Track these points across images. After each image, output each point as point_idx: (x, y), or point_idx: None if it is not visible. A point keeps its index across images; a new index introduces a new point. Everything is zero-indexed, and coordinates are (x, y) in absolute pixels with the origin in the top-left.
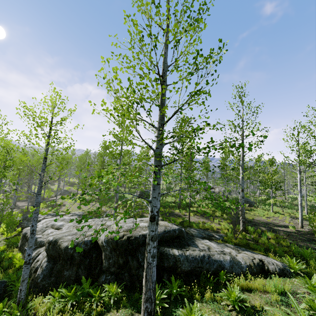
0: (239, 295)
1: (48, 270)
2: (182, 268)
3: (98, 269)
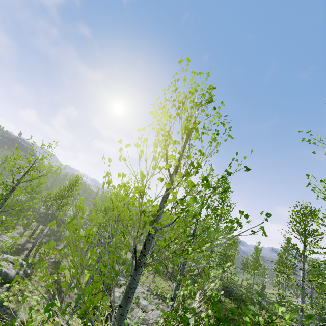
0: None
1: None
2: None
3: None
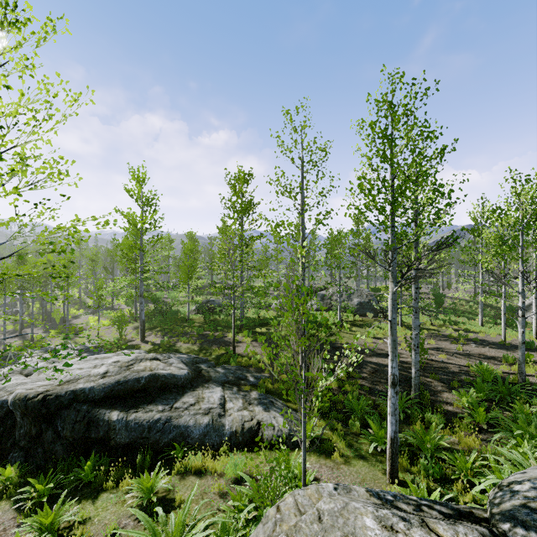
0: (162, 483)
1: None
2: (116, 440)
3: (11, 442)
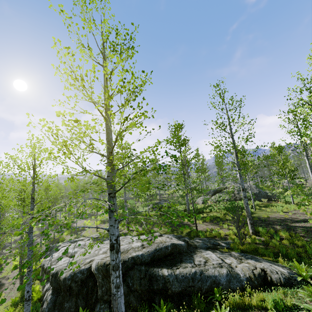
0: None
1: (52, 303)
2: (172, 289)
3: (94, 298)
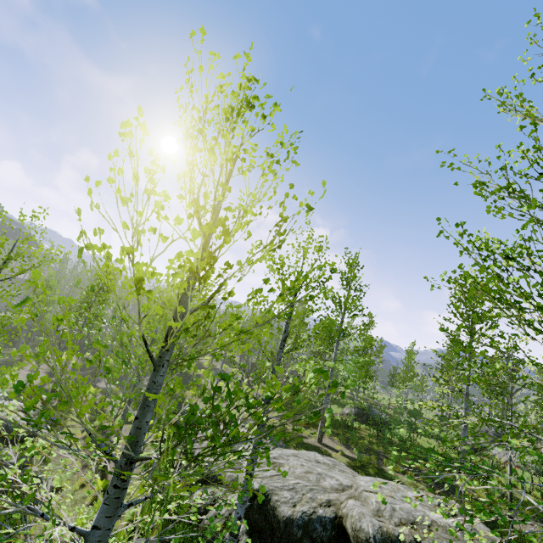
0: None
1: None
2: None
3: None
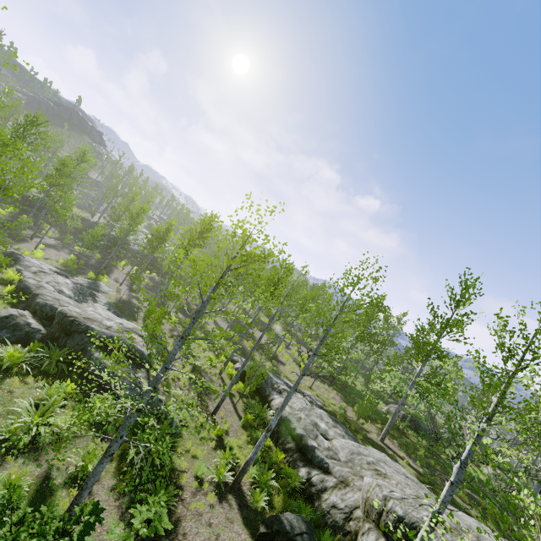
0: None
1: None
2: None
3: None
